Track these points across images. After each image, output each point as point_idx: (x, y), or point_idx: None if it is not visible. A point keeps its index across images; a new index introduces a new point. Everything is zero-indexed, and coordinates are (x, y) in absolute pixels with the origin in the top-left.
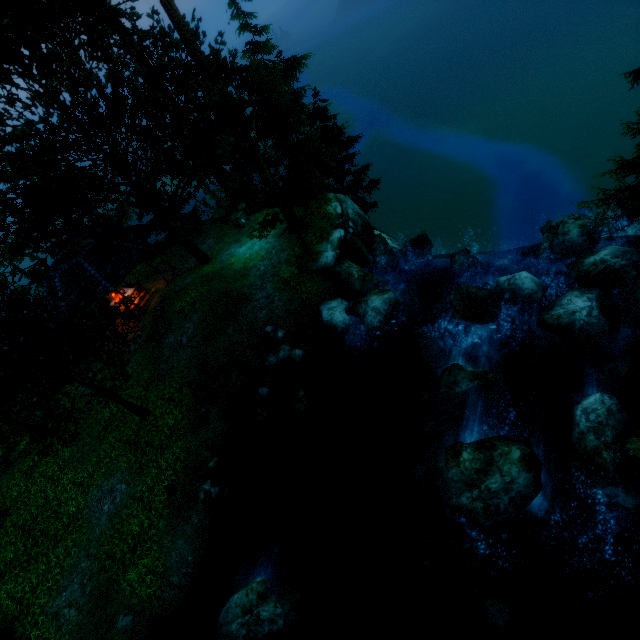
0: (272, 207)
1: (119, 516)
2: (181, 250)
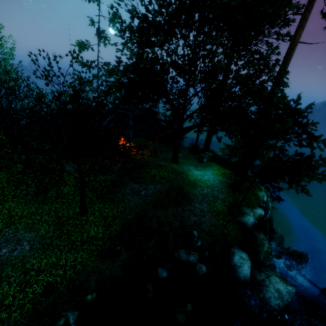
0: (222, 166)
1: (2, 269)
2: (163, 147)
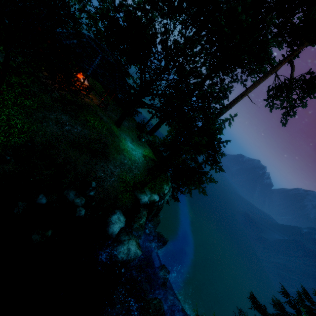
0: (153, 153)
1: None
2: (116, 108)
